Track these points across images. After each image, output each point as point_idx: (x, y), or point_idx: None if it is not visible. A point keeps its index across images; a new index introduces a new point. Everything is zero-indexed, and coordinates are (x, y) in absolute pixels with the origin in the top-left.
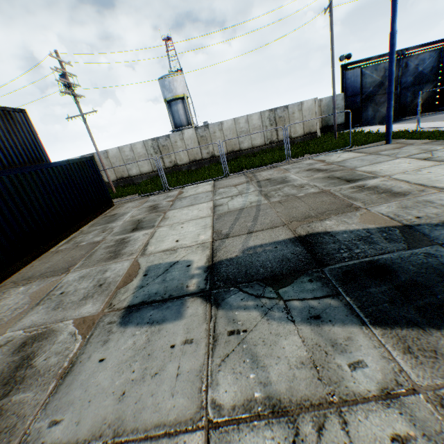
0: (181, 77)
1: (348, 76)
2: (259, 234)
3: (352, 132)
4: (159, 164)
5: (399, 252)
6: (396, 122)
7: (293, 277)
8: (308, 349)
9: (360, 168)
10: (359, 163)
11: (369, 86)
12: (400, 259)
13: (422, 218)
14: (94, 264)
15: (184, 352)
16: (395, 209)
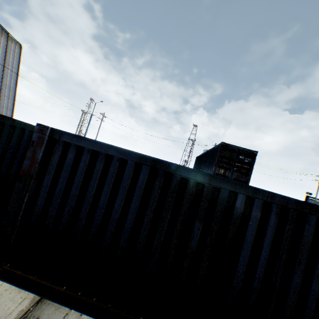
0: None
1: (308, 201)
2: None
3: None
4: None
5: None
6: None
7: None
8: None
9: None
10: None
11: None
12: None
13: None
14: None
15: None
16: None
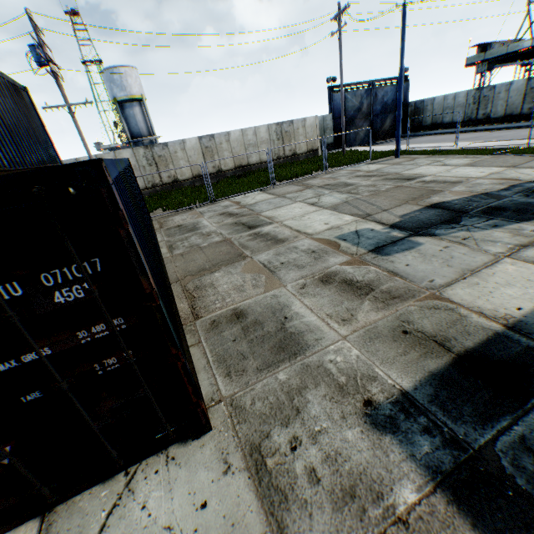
0: (136, 72)
1: (335, 98)
2: (395, 210)
3: (353, 150)
4: (155, 179)
5: (496, 202)
6: (374, 145)
7: (457, 219)
8: (508, 233)
9: (402, 172)
10: (395, 170)
11: (351, 110)
12: (500, 204)
13: (486, 189)
14: (268, 248)
15: (451, 249)
16: (466, 188)
